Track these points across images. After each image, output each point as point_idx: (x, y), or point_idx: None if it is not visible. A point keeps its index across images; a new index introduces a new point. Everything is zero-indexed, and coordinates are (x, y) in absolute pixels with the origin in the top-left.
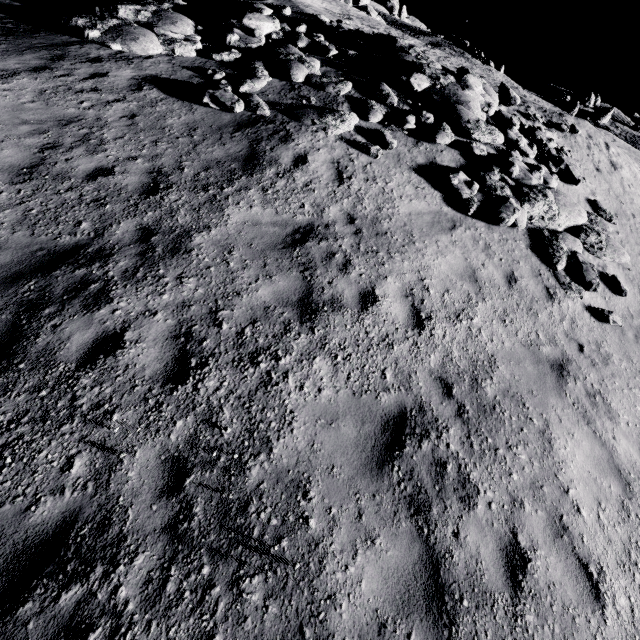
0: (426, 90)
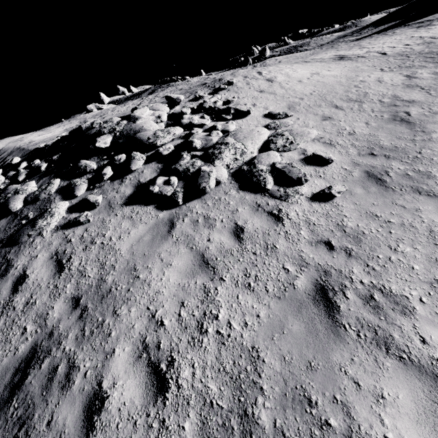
0: (112, 141)
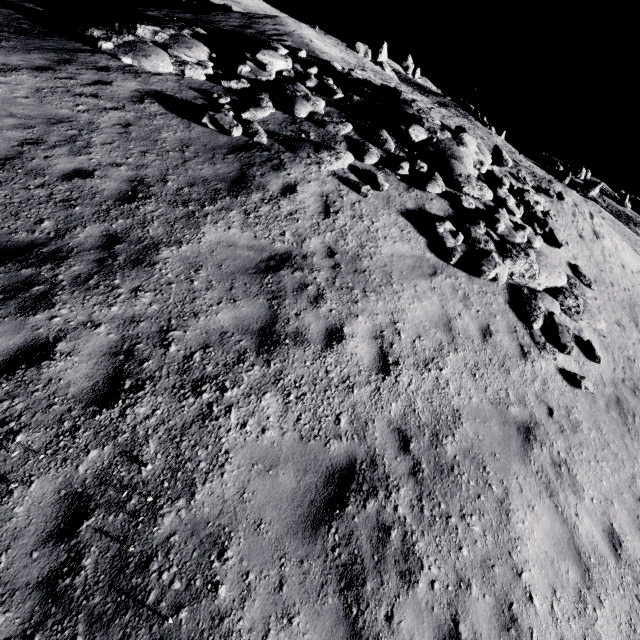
0: (423, 141)
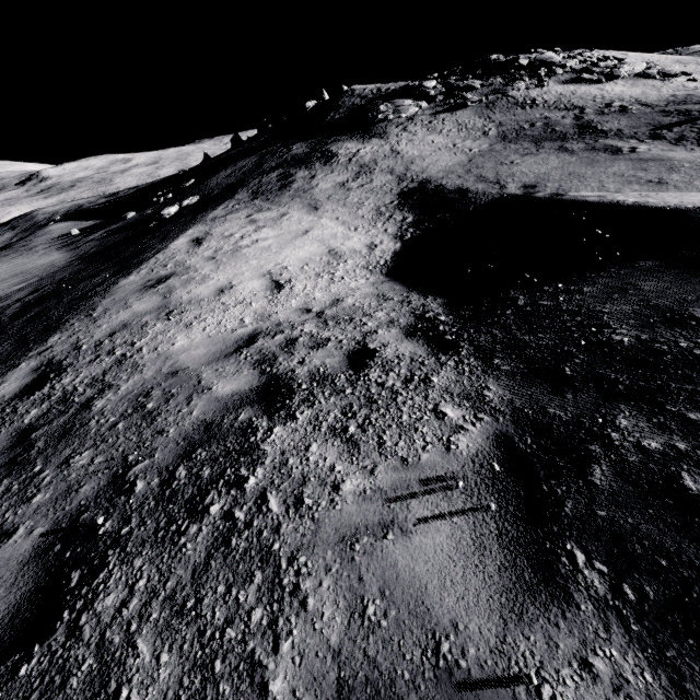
0: (528, 64)
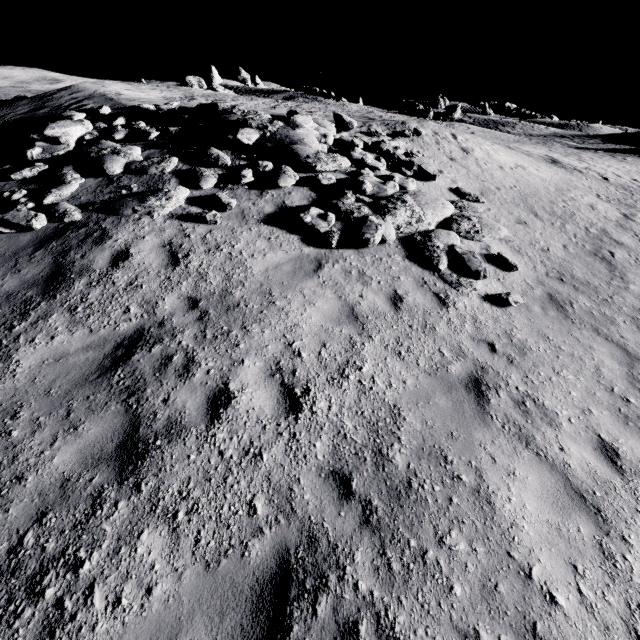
0: (258, 141)
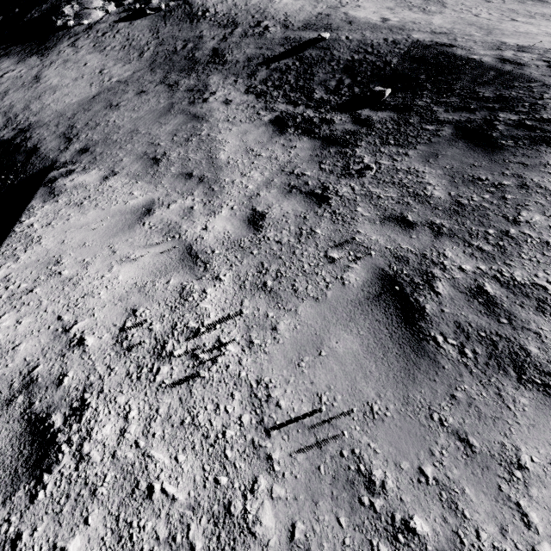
0: None
